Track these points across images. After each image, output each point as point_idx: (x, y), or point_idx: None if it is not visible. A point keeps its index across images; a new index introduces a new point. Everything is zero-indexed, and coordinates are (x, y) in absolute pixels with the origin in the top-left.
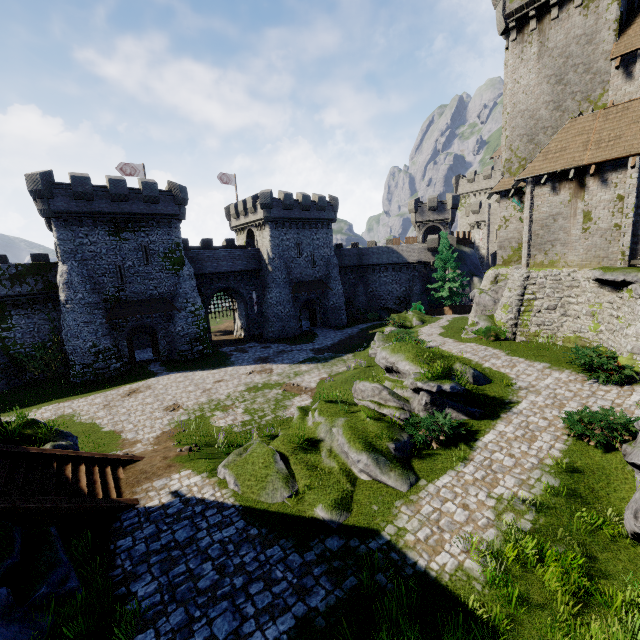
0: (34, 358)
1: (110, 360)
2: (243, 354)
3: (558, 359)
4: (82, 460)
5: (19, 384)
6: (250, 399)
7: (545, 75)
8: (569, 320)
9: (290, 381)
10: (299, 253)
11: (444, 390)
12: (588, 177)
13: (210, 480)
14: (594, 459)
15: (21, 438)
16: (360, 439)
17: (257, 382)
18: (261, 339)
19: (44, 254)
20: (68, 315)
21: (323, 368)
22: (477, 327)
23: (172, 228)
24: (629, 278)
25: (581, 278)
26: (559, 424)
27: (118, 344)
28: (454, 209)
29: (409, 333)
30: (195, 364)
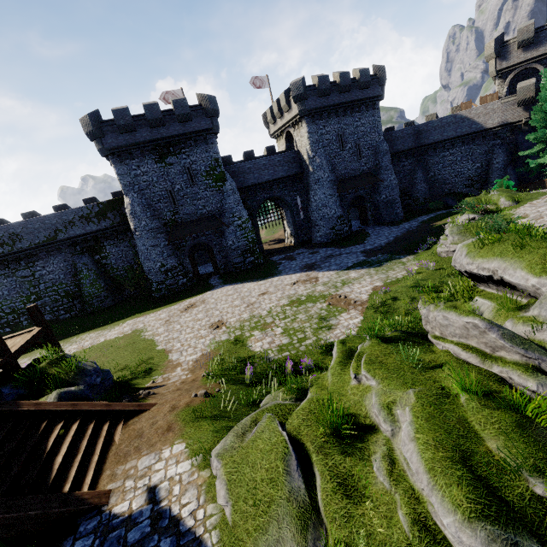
0: (128, 278)
1: (177, 277)
2: (291, 262)
3: None
4: (80, 414)
5: (122, 299)
6: (291, 316)
7: None
8: None
9: (336, 292)
10: (342, 146)
11: None
12: None
13: (199, 475)
14: None
15: (43, 379)
16: (458, 467)
17: (300, 294)
18: (309, 244)
19: (120, 191)
20: (139, 241)
21: (376, 274)
22: None
23: (209, 144)
24: None
25: None
26: None
27: (182, 262)
28: None
29: (500, 219)
30: (246, 275)
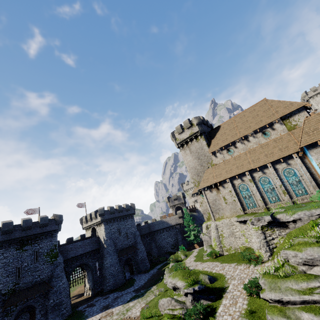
0: None
1: None
2: (92, 307)
3: (239, 259)
4: None
5: None
6: None
7: (194, 157)
8: (238, 239)
9: (124, 316)
10: (119, 234)
11: (196, 290)
12: (218, 186)
13: None
14: (257, 303)
15: None
16: None
17: None
18: (102, 293)
19: None
20: None
21: (142, 300)
22: (207, 252)
23: (53, 237)
24: (245, 219)
25: (233, 221)
26: (244, 291)
27: None
28: (184, 198)
29: (180, 264)
30: None
